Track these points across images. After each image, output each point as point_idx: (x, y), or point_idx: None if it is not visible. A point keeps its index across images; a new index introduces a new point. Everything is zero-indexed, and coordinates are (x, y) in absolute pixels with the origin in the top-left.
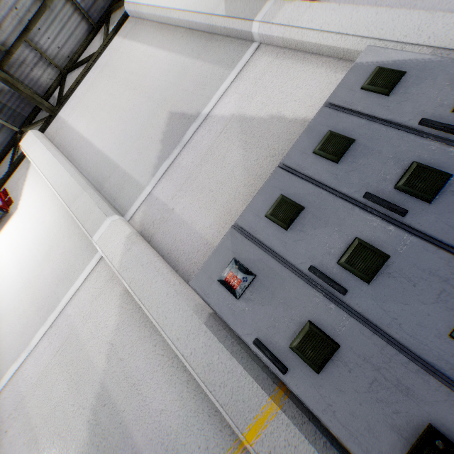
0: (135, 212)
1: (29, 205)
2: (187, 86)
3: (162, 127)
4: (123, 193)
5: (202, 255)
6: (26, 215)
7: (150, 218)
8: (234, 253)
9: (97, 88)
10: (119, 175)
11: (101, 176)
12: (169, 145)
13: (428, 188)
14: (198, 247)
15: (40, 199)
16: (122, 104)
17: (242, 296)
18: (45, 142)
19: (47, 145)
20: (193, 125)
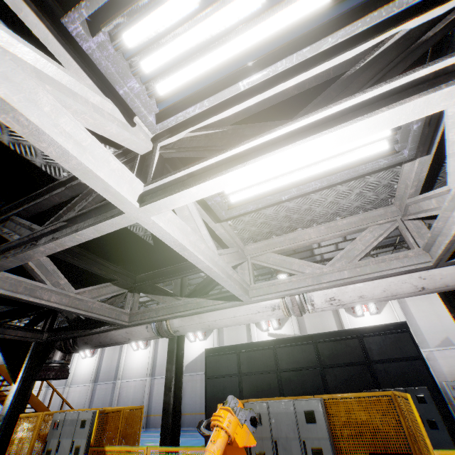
0: (425, 351)
1: (385, 316)
2: (454, 335)
3: (442, 338)
4: (423, 343)
5: (440, 374)
6: (384, 319)
7: (429, 356)
8: (454, 384)
9: (422, 302)
10: (423, 338)
11: (416, 332)
12: (442, 344)
13: None
14: (440, 372)
15: (390, 318)
16: (430, 318)
17: (453, 390)
18: (399, 306)
19: (400, 308)
20: (451, 346)
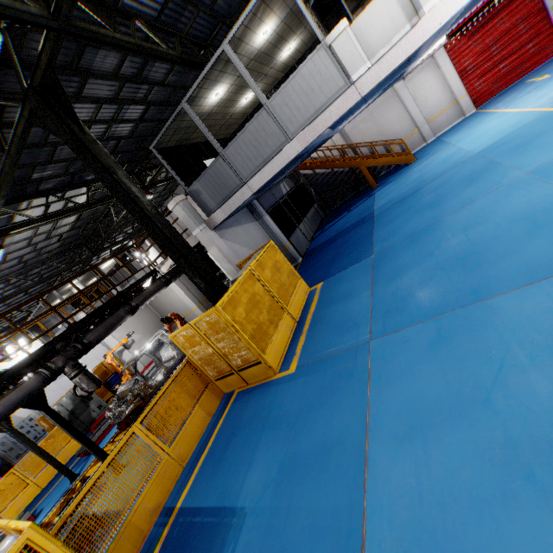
0: None
1: None
2: None
3: None
4: None
5: None
6: None
7: None
8: (5, 440)
9: None
10: None
11: None
12: None
13: (30, 433)
14: None
15: None
16: None
17: (5, 445)
18: None
19: None
20: None
